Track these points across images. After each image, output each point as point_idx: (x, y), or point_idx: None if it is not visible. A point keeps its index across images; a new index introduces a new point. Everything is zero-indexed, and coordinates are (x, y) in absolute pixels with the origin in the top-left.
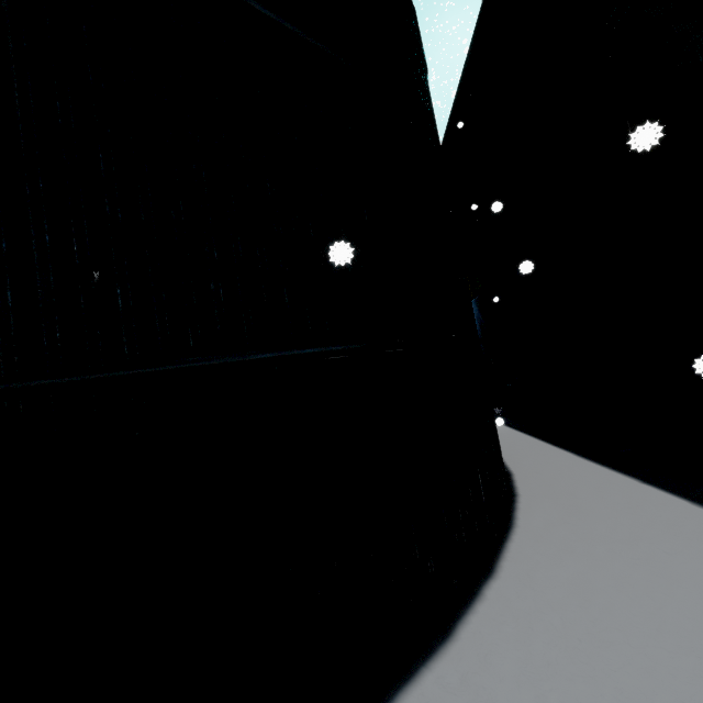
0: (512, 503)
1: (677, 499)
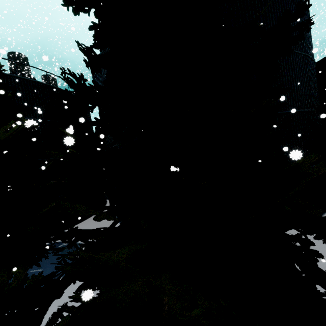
0: None
1: None
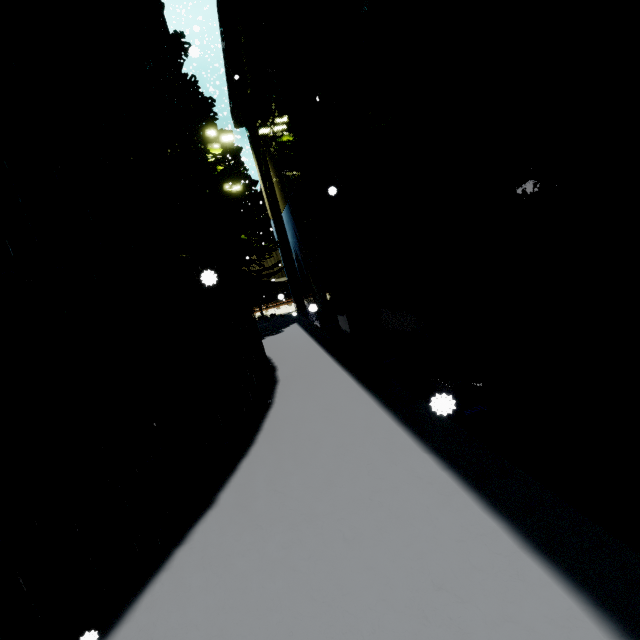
0: (240, 459)
1: (400, 430)
